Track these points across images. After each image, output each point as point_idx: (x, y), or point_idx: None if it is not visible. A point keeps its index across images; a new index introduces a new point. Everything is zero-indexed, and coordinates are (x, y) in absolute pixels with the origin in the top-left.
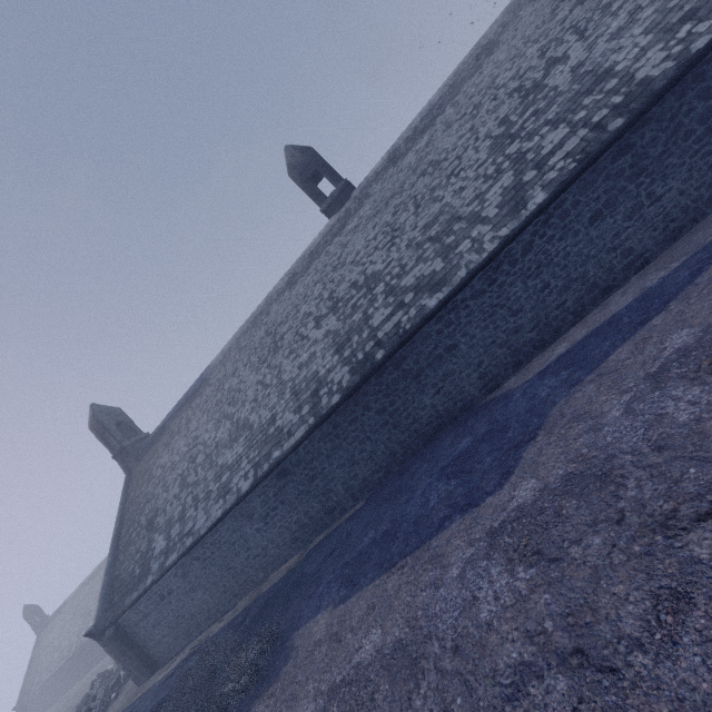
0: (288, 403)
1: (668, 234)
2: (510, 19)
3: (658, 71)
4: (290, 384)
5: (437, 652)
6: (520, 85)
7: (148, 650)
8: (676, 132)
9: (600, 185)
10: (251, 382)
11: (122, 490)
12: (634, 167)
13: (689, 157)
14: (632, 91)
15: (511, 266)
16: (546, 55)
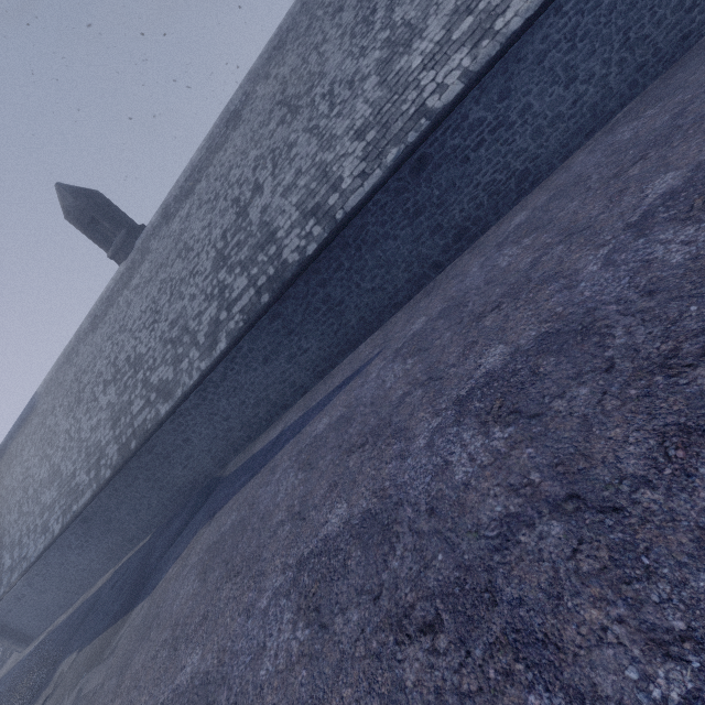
0: (83, 463)
1: (316, 374)
2: (251, 89)
3: (291, 259)
4: (85, 444)
5: None
6: (239, 196)
7: (21, 630)
8: (309, 308)
9: (265, 338)
10: (63, 428)
11: None
12: (286, 328)
13: (320, 325)
14: (278, 269)
15: (215, 388)
16: (256, 172)
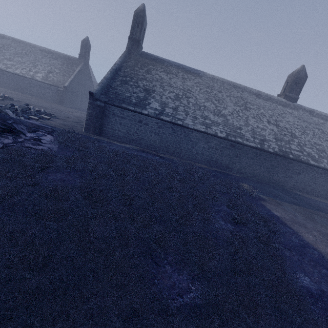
0: (249, 131)
1: None
2: None
3: None
4: (252, 127)
5: None
6: None
7: (104, 126)
8: None
9: None
10: (231, 106)
11: (123, 55)
12: None
13: None
14: None
15: (327, 176)
16: None
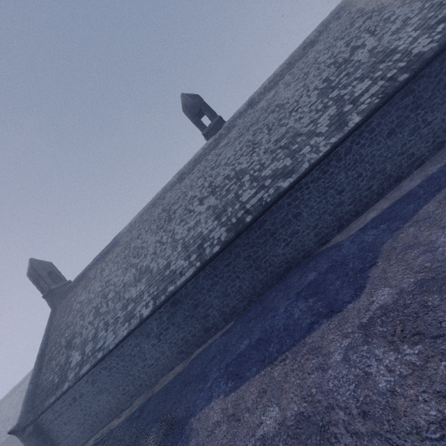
0: (180, 253)
1: (435, 145)
2: (323, 29)
3: (427, 48)
4: (181, 241)
5: (345, 418)
6: (334, 61)
7: (59, 443)
8: (439, 84)
9: (393, 113)
10: (152, 241)
11: (48, 320)
12: (414, 103)
13: None
14: (411, 60)
15: (337, 162)
16: (350, 44)
